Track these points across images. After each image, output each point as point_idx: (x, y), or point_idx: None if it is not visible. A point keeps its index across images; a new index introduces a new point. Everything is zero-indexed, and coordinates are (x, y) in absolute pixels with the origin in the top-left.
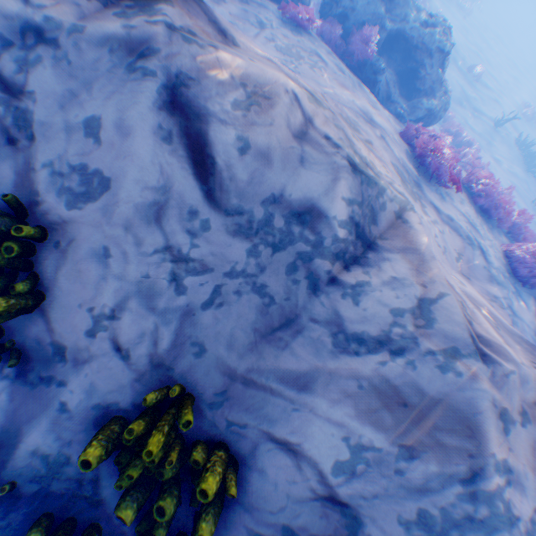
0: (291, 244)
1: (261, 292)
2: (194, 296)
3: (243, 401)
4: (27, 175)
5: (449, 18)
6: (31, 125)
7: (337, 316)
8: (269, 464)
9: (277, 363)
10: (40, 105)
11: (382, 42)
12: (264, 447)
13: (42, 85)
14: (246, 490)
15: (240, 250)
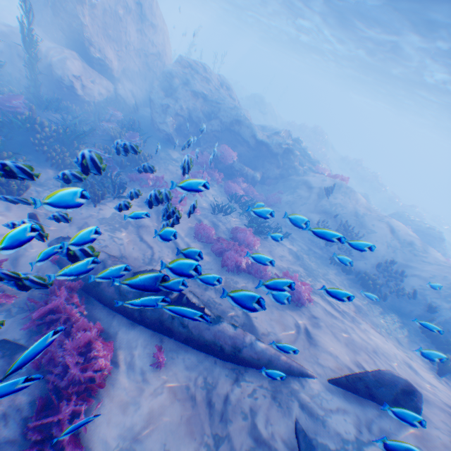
0: (408, 247)
1: (403, 252)
2: (389, 250)
3: (402, 267)
4: (359, 229)
5: (445, 235)
6: (361, 223)
7: (421, 259)
8: (411, 276)
9: (409, 262)
10: (363, 221)
11: (411, 231)
12: (409, 274)
13: (363, 219)
14: (407, 280)
15: (398, 245)
